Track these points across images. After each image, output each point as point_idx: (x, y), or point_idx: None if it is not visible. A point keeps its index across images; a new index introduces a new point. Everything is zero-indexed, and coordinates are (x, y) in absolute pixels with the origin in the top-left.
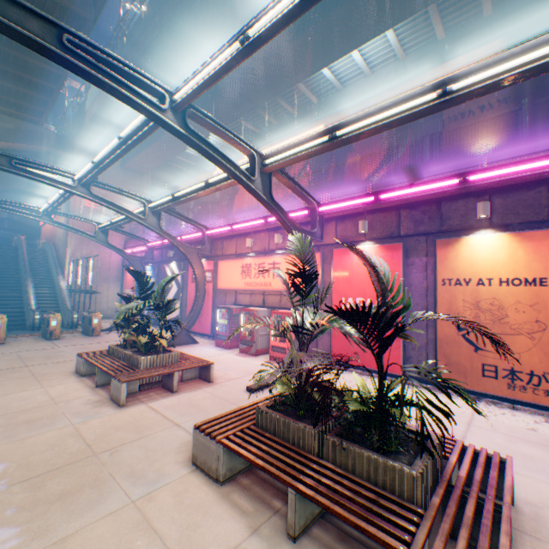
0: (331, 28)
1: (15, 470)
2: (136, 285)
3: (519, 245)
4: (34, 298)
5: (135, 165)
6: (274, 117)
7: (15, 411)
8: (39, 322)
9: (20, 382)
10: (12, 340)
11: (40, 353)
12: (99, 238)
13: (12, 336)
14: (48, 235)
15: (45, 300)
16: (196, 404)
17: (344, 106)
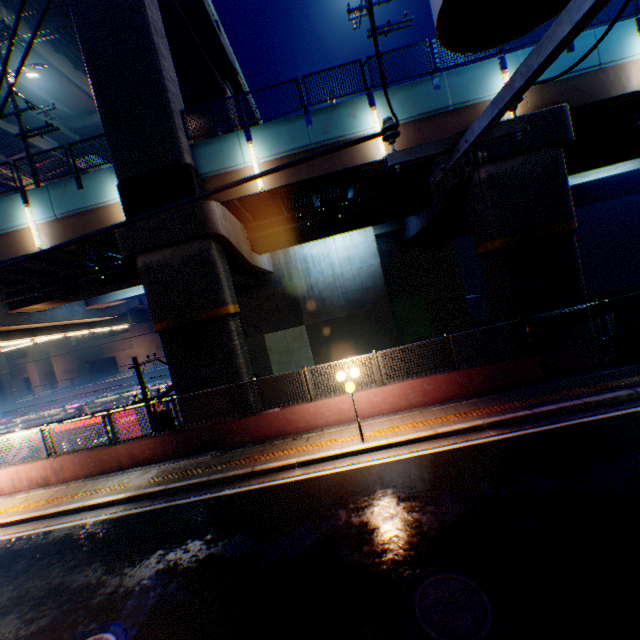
0: None
1: None
2: None
3: None
4: None
5: None
6: None
7: None
8: None
9: None
10: None
11: None
12: None
13: None
14: None
15: None
16: None
17: None
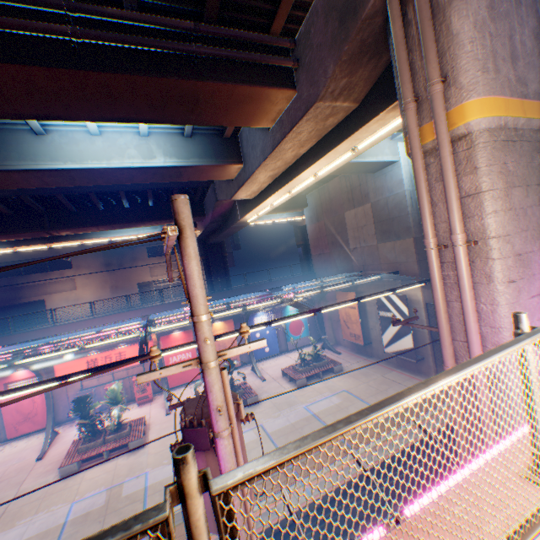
0: (137, 224)
1: (171, 457)
2: None
3: (227, 324)
4: None
5: None
6: None
7: (113, 478)
8: None
9: (55, 497)
10: None
11: None
12: None
13: None
14: None
15: None
16: (165, 427)
17: (118, 234)
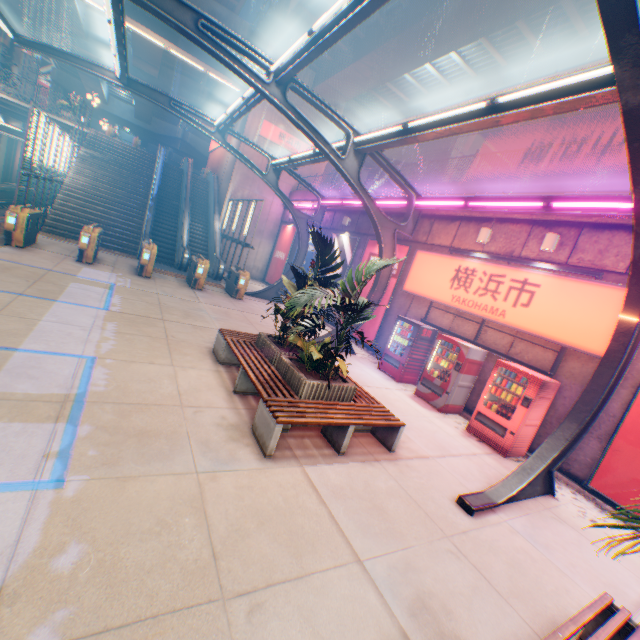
0: None
1: (87, 580)
2: (290, 249)
3: None
4: (187, 234)
5: (330, 88)
6: (586, 22)
7: (131, 401)
8: (186, 262)
9: (149, 344)
10: (157, 277)
11: (180, 305)
12: (268, 177)
13: (159, 271)
14: (213, 165)
15: (197, 239)
16: (380, 506)
17: None
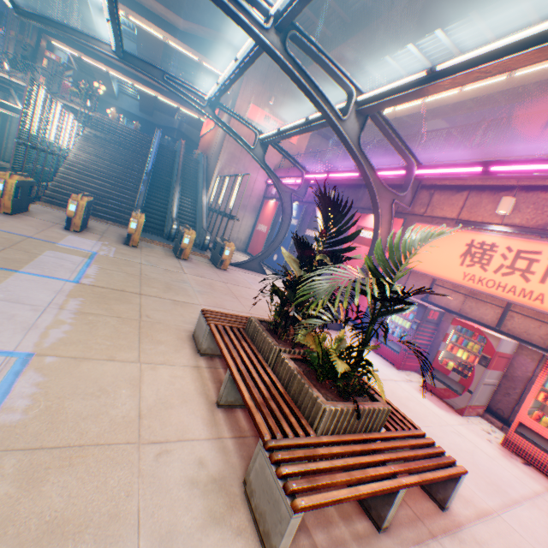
0: None
1: None
2: (272, 222)
3: None
4: (176, 207)
5: (313, 74)
6: None
7: (56, 443)
8: (174, 232)
9: (115, 328)
10: (144, 246)
11: (162, 276)
12: (255, 151)
13: (147, 240)
14: (203, 147)
15: (185, 212)
16: None
17: None
